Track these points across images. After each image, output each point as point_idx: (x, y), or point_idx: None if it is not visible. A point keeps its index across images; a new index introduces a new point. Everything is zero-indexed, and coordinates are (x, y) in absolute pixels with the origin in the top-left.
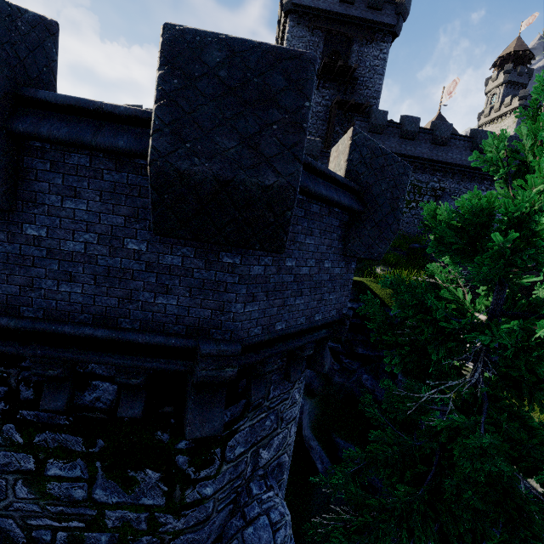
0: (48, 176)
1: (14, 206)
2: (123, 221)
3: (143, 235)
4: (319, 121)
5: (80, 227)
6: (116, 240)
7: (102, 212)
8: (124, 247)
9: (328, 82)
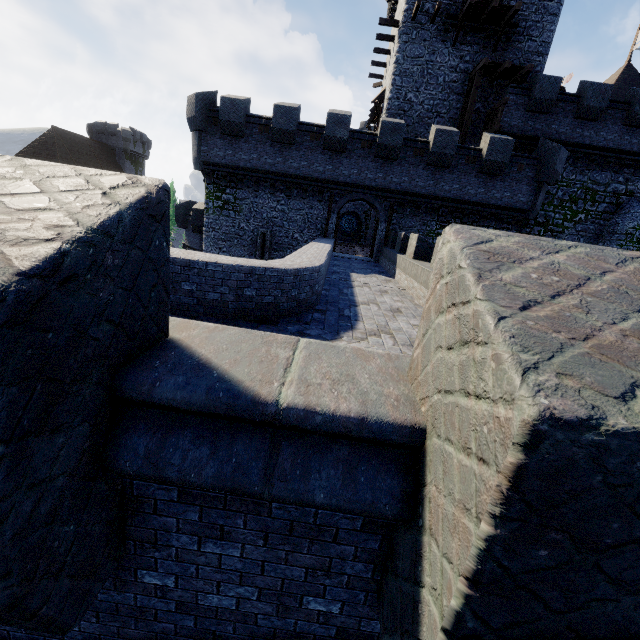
0: (175, 508)
1: (123, 551)
2: (303, 573)
3: (335, 594)
4: (452, 95)
5: (229, 578)
6: (288, 596)
7: (267, 560)
8: (302, 607)
9: (471, 32)
